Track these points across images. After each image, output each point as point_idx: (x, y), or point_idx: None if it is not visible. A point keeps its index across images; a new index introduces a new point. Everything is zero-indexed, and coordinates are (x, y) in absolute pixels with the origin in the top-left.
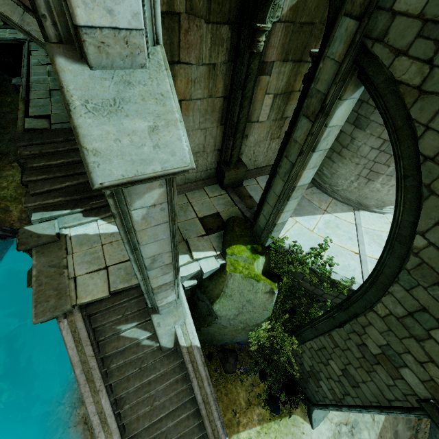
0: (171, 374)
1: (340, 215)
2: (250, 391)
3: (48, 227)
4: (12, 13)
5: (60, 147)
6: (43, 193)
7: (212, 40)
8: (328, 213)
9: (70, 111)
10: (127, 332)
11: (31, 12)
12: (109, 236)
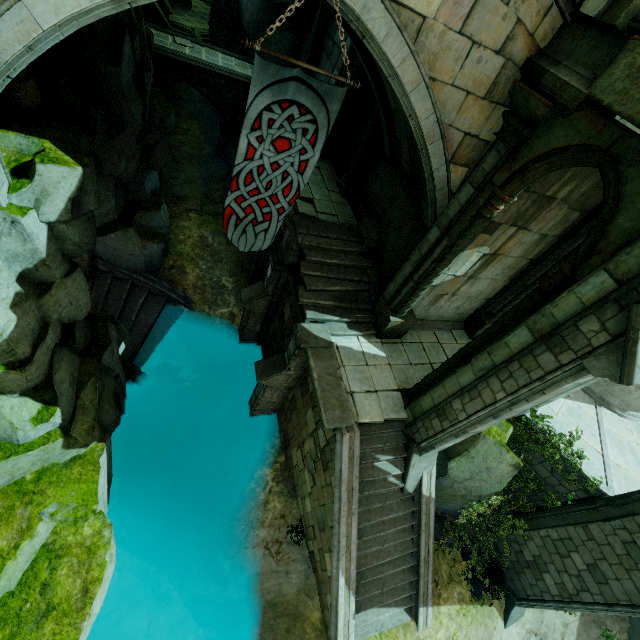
0: (403, 520)
1: (582, 405)
2: (451, 565)
3: (322, 330)
4: (436, 163)
5: (334, 246)
6: (315, 291)
7: (561, 219)
8: (571, 399)
9: (638, 343)
10: (379, 463)
11: (449, 166)
12: (372, 357)
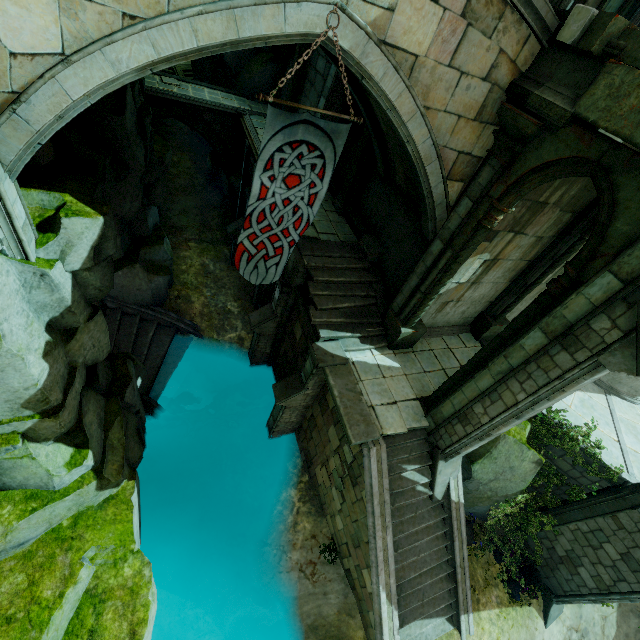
0: (435, 527)
1: (593, 395)
2: (486, 569)
3: (336, 347)
4: (434, 181)
5: (339, 264)
6: (325, 310)
7: (554, 221)
8: (581, 391)
9: None
10: (407, 473)
11: (446, 183)
12: (388, 369)
